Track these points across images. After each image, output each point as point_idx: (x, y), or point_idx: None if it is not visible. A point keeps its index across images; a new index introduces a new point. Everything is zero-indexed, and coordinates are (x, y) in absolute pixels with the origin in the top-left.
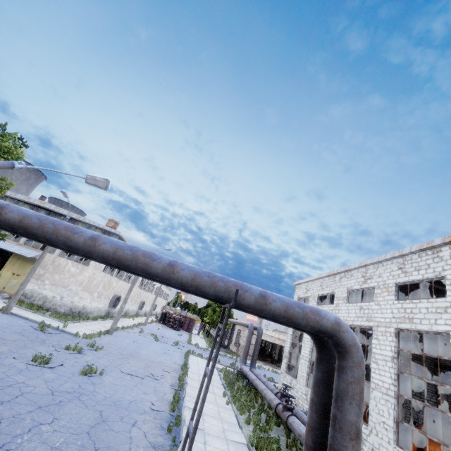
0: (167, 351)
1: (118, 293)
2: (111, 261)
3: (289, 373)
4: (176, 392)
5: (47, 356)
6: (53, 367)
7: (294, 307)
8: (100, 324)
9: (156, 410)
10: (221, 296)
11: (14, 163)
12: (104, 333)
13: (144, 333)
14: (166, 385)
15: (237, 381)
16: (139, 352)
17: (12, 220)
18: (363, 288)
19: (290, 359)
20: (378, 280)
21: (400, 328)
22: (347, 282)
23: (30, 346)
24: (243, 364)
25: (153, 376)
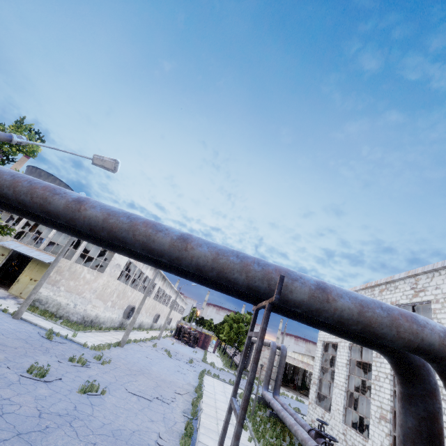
0: (180, 369)
1: (132, 303)
2: (101, 233)
3: (320, 404)
4: (188, 422)
5: (46, 367)
6: (50, 381)
7: (373, 307)
8: (112, 335)
9: (163, 445)
10: (257, 286)
11: (12, 135)
12: (115, 345)
13: (157, 348)
14: (177, 410)
15: (259, 410)
16: (150, 369)
17: None
18: (413, 303)
19: (320, 387)
20: (435, 293)
21: None
22: (390, 296)
23: (31, 355)
24: (265, 390)
25: (163, 399)
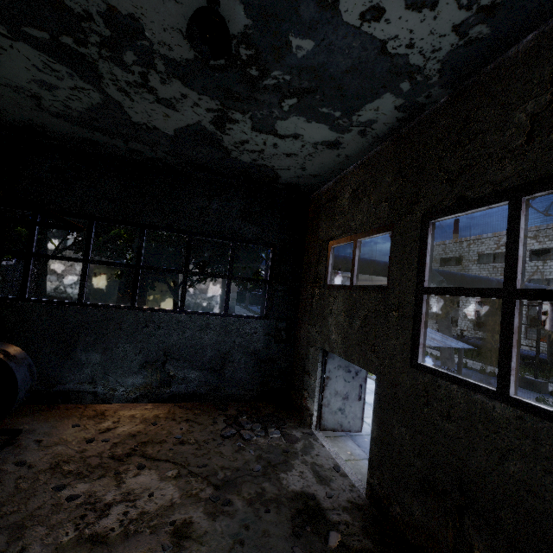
0: None
1: None
2: None
3: None
4: None
5: None
6: None
7: None
8: None
9: None
10: None
11: None
12: None
13: None
14: None
15: None
16: None
17: (468, 282)
18: (495, 253)
19: None
20: None
21: (532, 279)
22: (477, 248)
23: None
24: None
25: None
